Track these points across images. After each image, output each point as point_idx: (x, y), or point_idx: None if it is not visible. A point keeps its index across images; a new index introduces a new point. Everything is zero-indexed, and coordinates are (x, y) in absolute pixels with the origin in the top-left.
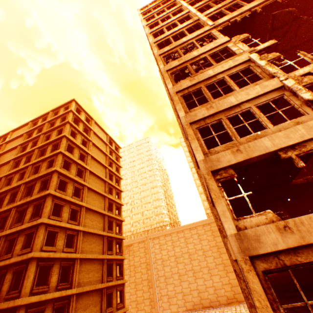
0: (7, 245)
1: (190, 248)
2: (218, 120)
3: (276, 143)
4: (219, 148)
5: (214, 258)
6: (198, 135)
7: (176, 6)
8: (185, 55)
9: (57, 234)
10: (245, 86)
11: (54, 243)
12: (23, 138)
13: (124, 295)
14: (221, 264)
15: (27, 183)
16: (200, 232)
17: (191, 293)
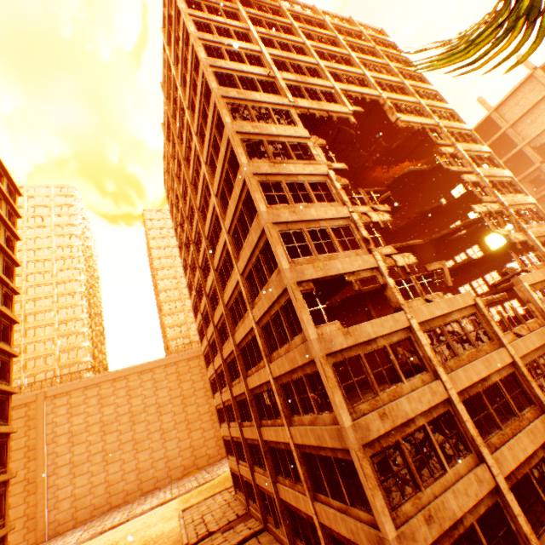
0: None
1: (135, 405)
2: (300, 230)
3: (344, 267)
4: (302, 261)
5: (176, 415)
6: (281, 240)
7: (242, 24)
8: (260, 123)
9: None
10: (323, 203)
11: None
12: None
13: (8, 502)
14: (184, 421)
15: None
16: (158, 377)
17: (125, 478)
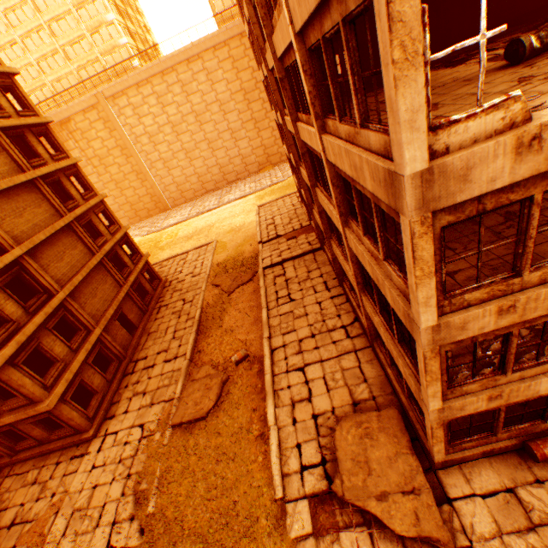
0: None
1: (195, 105)
2: None
3: None
4: None
5: (240, 115)
6: None
7: None
8: None
9: None
10: None
11: None
12: None
13: (114, 214)
14: (251, 121)
15: None
16: (210, 67)
17: (210, 172)
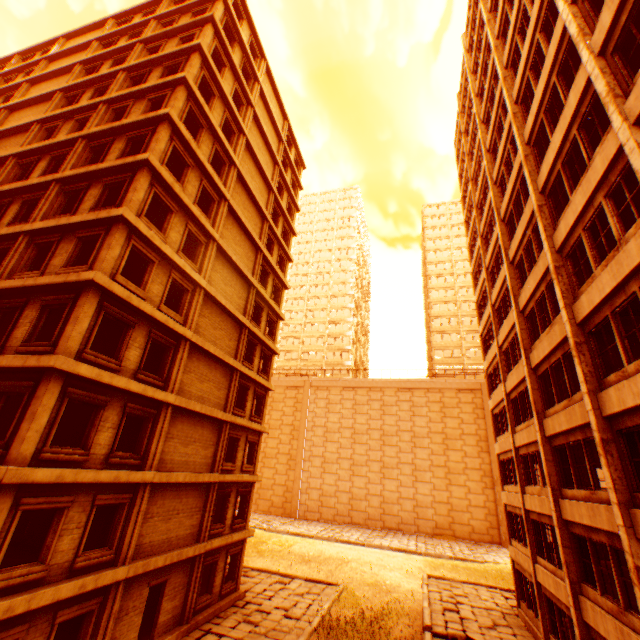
0: (31, 255)
1: (387, 424)
2: None
3: None
4: None
5: (432, 454)
6: None
7: None
8: None
9: (152, 267)
10: None
11: (142, 283)
12: (91, 51)
13: (258, 454)
14: (442, 467)
15: (91, 141)
16: (417, 401)
17: (367, 498)
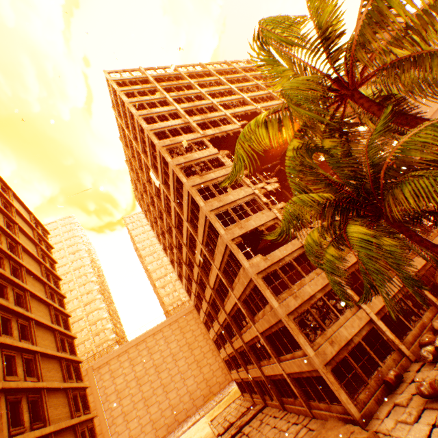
0: None
1: (156, 359)
2: (226, 209)
3: (256, 223)
4: (232, 227)
5: (187, 359)
6: (217, 218)
7: (161, 96)
8: (187, 154)
9: (14, 359)
10: (236, 189)
11: (13, 373)
12: None
13: (97, 433)
14: (194, 362)
15: None
16: (167, 334)
17: (163, 414)
